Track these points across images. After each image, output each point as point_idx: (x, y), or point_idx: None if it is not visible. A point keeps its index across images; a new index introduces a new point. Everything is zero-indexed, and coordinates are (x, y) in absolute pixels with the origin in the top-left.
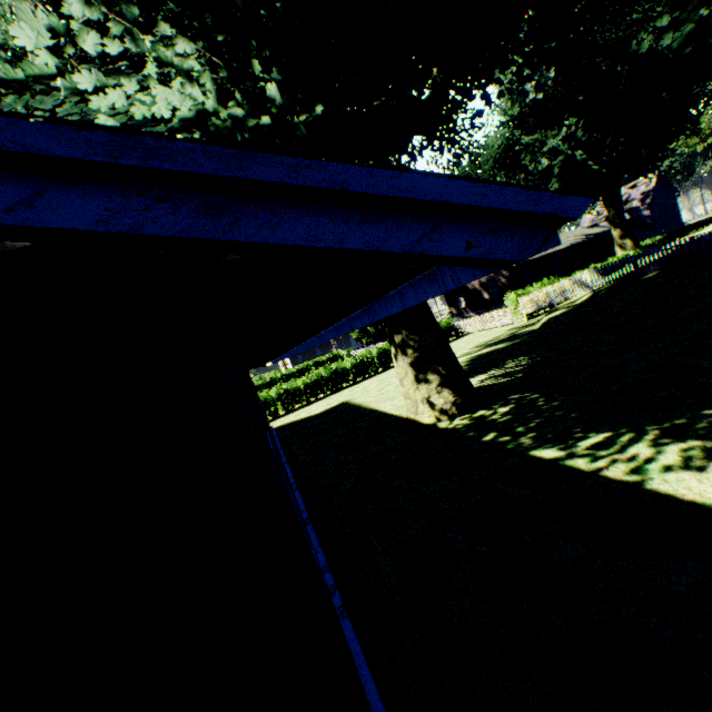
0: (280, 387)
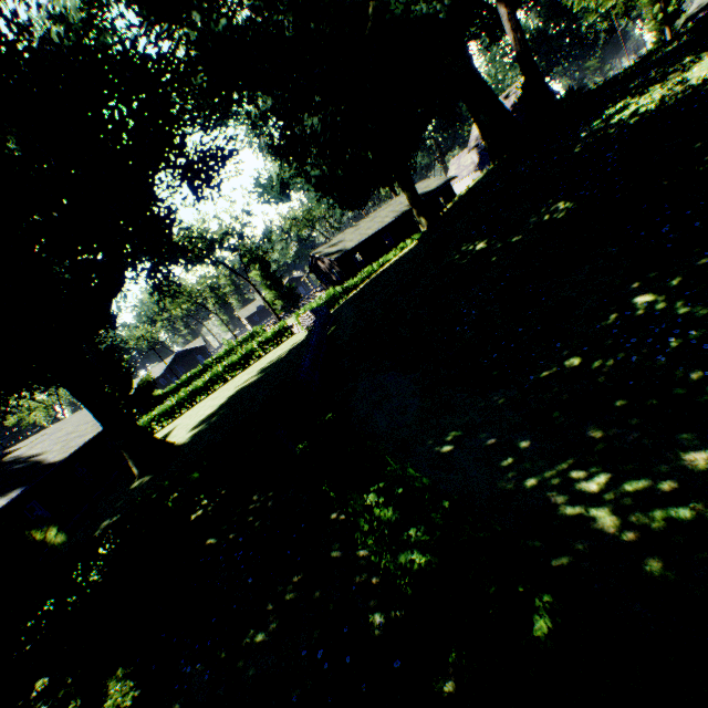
0: (151, 414)
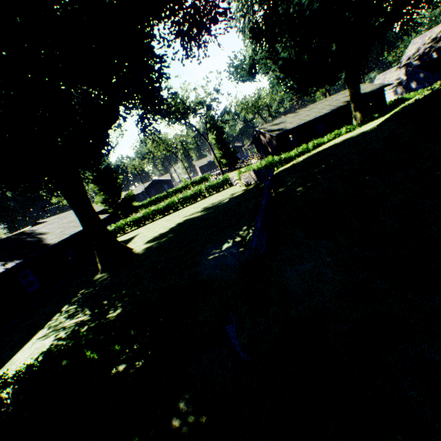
0: (126, 220)
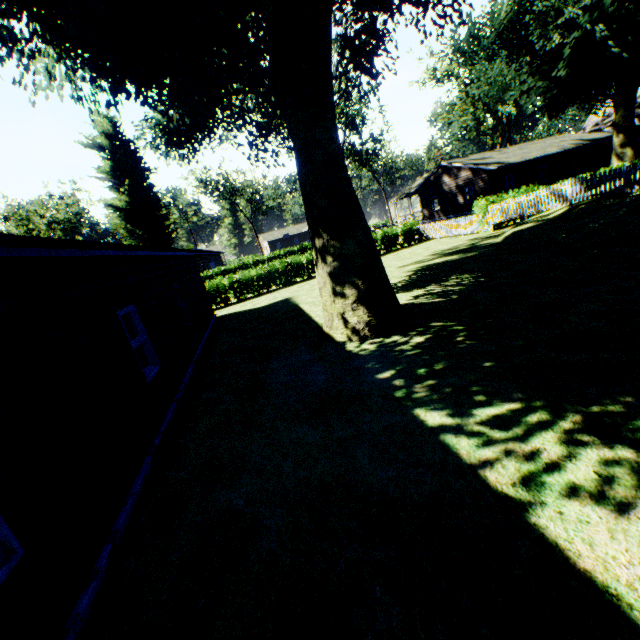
0: (233, 276)
